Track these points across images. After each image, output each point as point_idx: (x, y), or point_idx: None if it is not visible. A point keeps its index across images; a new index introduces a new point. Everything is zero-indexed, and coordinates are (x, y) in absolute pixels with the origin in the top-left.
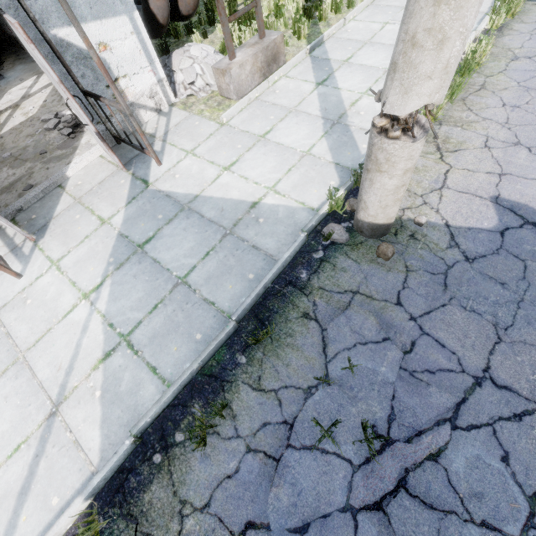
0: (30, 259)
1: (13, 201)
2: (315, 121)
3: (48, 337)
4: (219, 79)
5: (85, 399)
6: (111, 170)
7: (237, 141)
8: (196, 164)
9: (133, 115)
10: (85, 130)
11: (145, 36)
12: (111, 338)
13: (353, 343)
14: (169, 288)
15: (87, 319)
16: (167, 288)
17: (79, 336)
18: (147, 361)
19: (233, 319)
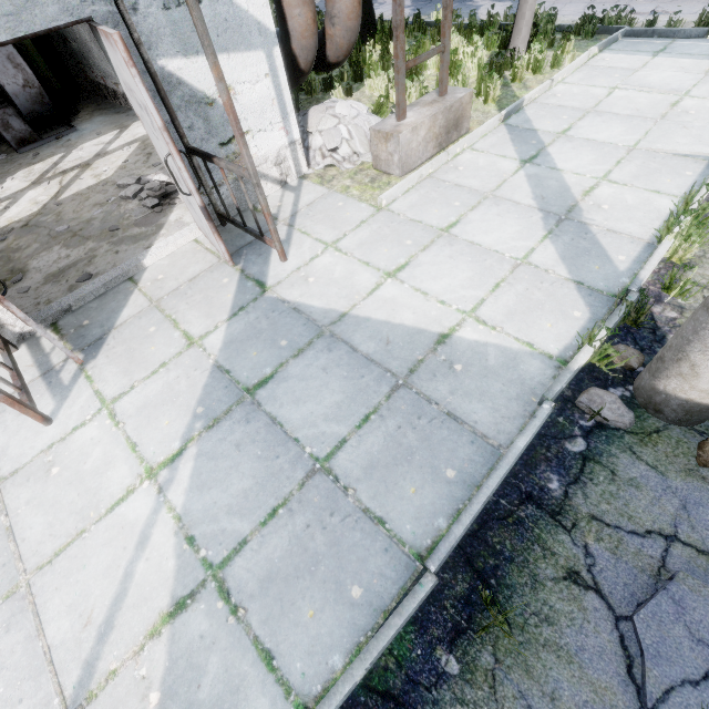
0: (69, 392)
1: (60, 296)
2: (528, 214)
3: (76, 549)
4: (377, 145)
5: (127, 706)
6: (210, 262)
7: (404, 234)
8: (341, 264)
9: (249, 186)
10: (176, 202)
11: (283, 81)
12: (189, 569)
13: (703, 670)
14: (298, 477)
15: (149, 520)
16: (294, 477)
17: (132, 554)
18: (255, 634)
19: (431, 570)
